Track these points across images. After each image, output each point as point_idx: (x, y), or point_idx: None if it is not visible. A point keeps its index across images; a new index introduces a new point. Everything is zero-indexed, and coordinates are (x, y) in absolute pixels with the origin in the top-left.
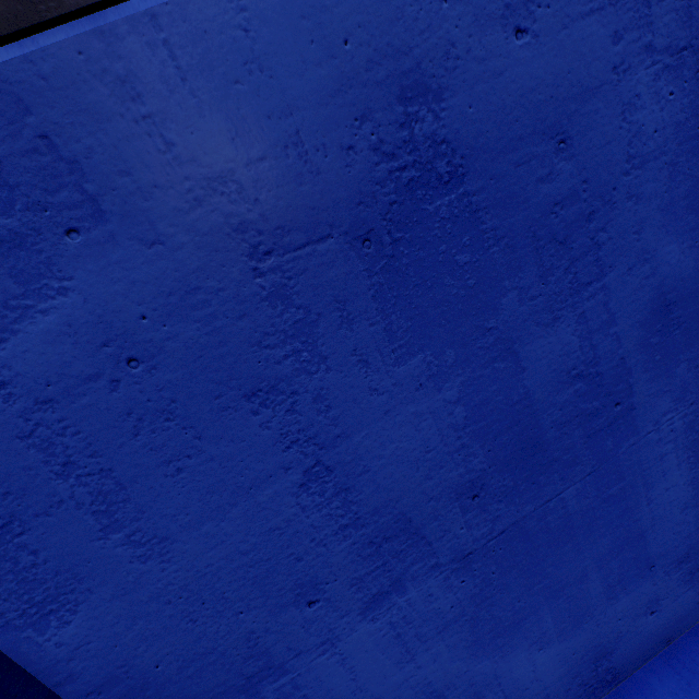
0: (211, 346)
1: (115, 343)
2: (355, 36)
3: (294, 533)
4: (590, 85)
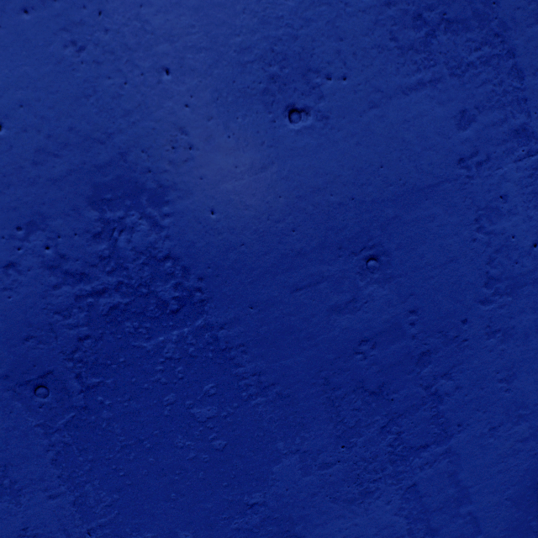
0: None
1: None
2: (15, 118)
3: None
4: (419, 182)
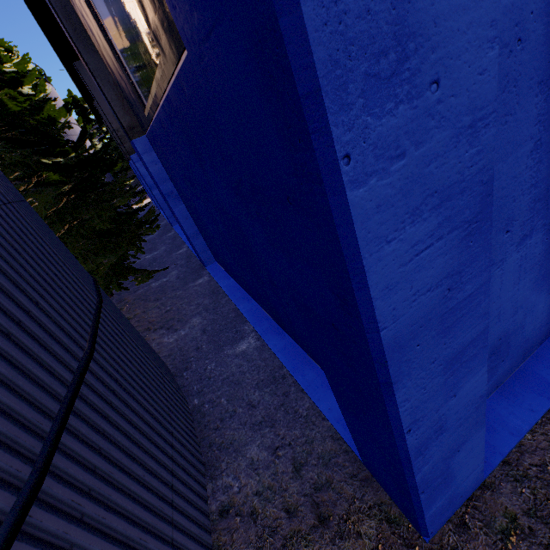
0: (541, 44)
1: (519, 26)
2: None
3: (518, 183)
4: None
